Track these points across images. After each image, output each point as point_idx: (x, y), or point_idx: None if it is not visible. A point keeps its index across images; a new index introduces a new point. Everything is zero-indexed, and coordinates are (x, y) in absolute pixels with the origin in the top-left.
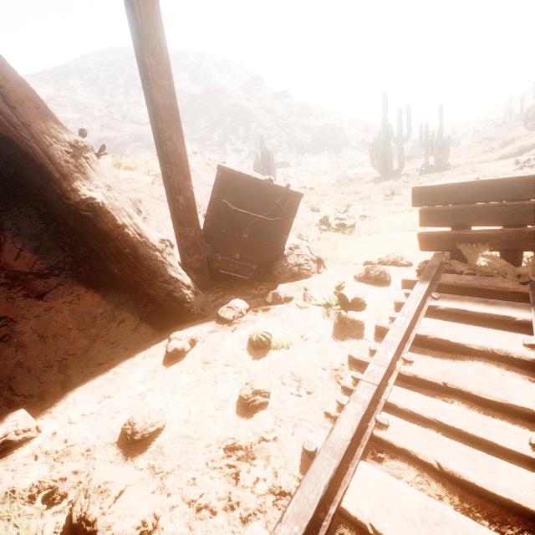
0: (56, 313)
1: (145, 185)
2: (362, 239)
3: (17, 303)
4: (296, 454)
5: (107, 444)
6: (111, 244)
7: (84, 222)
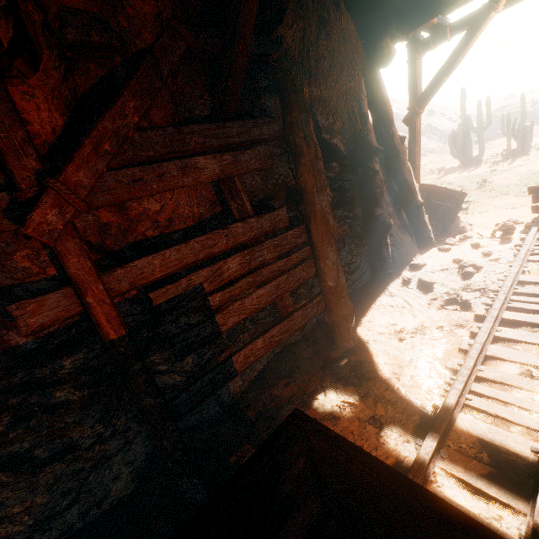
0: (407, 239)
1: None
2: (477, 216)
3: (401, 235)
4: (510, 258)
5: (451, 264)
6: (420, 217)
7: (417, 210)
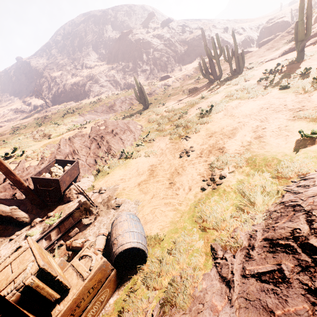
0: None
1: (33, 168)
2: (130, 162)
3: None
4: None
5: None
6: None
7: None
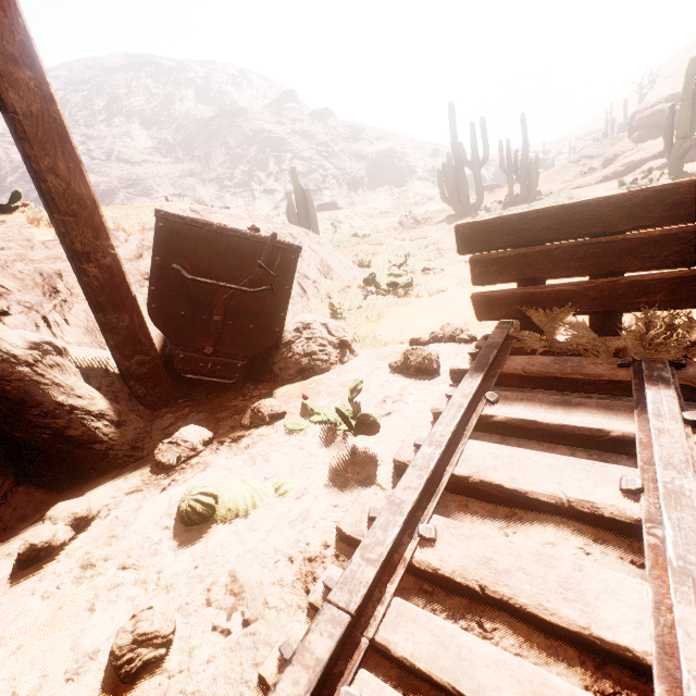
0: None
1: None
2: (421, 302)
3: None
4: None
5: None
6: None
7: None
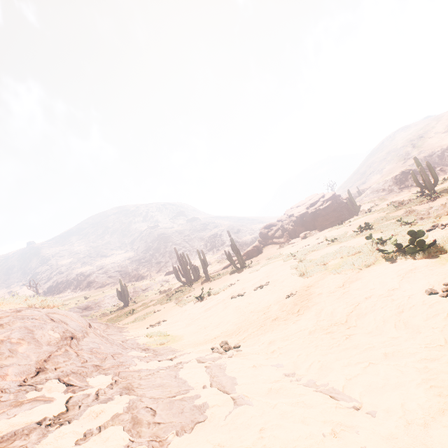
0: None
1: None
2: None
3: None
4: None
5: None
6: None
7: None
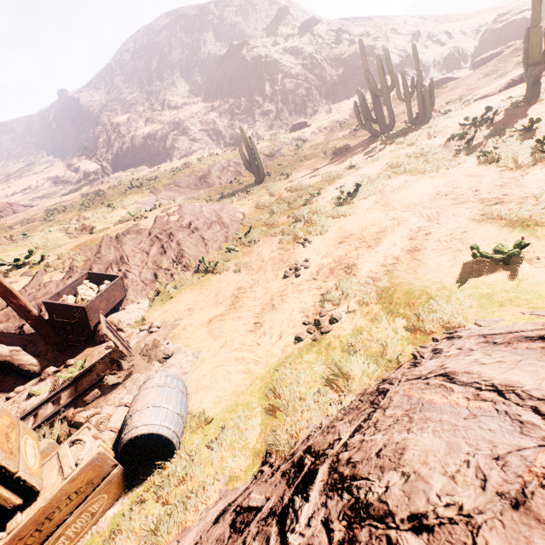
0: None
1: (55, 285)
2: (210, 280)
3: None
4: None
5: None
6: None
7: None
